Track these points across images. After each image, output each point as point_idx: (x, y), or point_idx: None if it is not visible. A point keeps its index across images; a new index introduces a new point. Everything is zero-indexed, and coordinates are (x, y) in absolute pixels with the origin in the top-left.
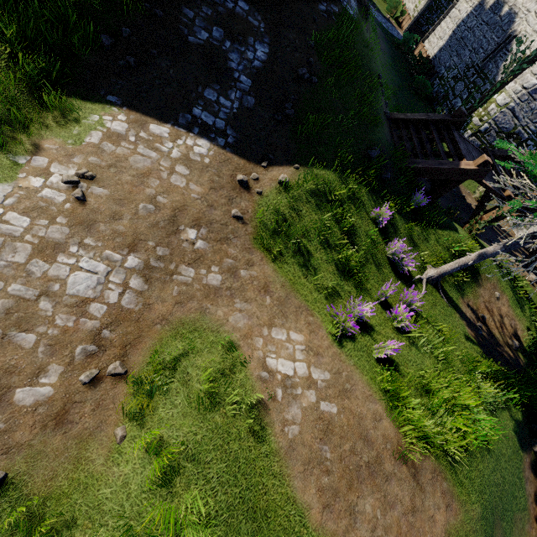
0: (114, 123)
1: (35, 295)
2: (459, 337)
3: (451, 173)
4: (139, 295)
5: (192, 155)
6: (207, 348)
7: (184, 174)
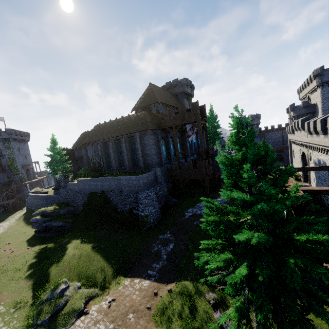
0: (126, 282)
1: None
2: None
3: None
4: None
5: (142, 287)
6: None
7: (137, 294)
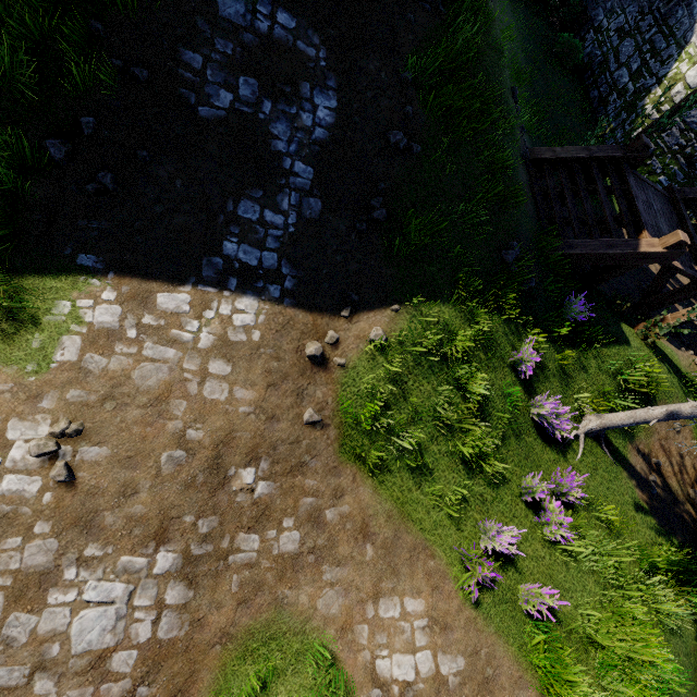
0: (98, 311)
1: (25, 676)
2: (627, 510)
3: (625, 257)
4: (183, 611)
5: (232, 334)
6: (291, 666)
7: (223, 375)
